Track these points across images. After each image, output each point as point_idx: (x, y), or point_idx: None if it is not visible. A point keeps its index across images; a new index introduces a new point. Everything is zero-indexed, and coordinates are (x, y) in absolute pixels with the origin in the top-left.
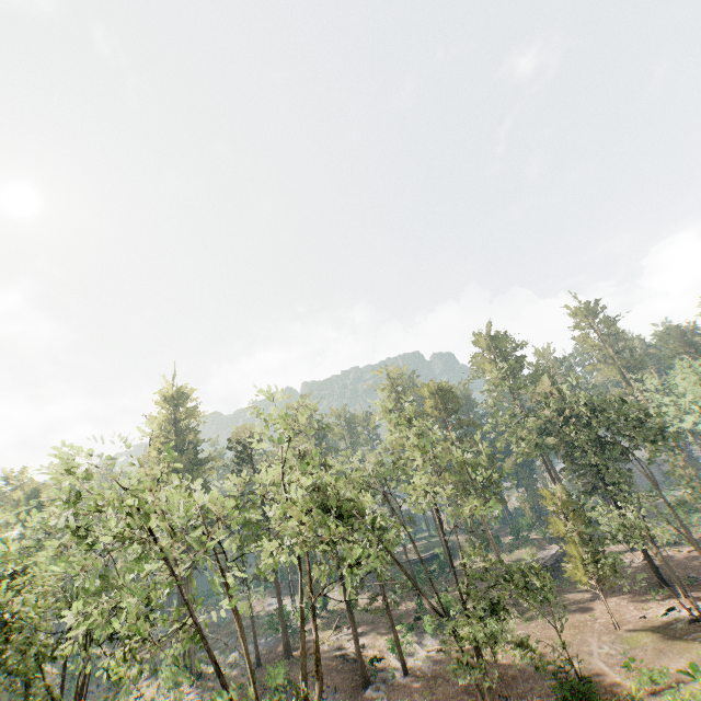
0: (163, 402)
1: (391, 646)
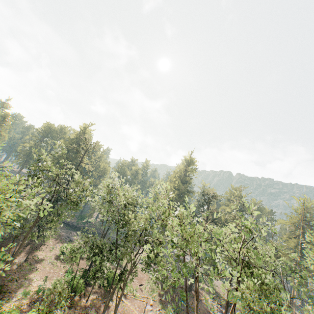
0: (184, 161)
1: None
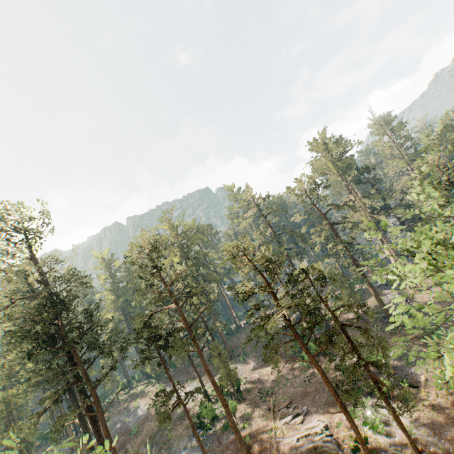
0: (11, 228)
1: (364, 421)
